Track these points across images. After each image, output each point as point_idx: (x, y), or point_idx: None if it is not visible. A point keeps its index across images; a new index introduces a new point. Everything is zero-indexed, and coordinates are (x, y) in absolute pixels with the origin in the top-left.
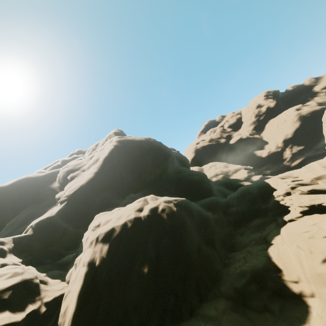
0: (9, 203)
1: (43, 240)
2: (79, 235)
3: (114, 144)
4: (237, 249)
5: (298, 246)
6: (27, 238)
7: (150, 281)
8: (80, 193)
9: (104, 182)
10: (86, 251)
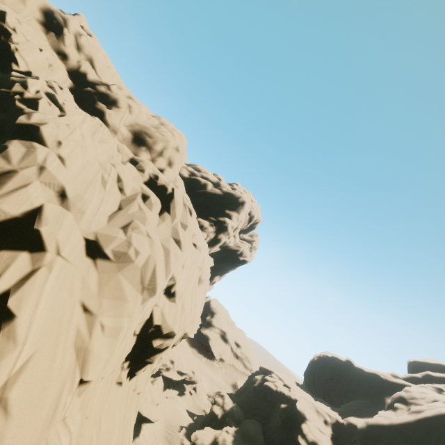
0: (363, 384)
1: (345, 433)
2: None
3: None
4: None
5: None
6: (343, 424)
7: None
8: (377, 427)
9: (406, 438)
10: None
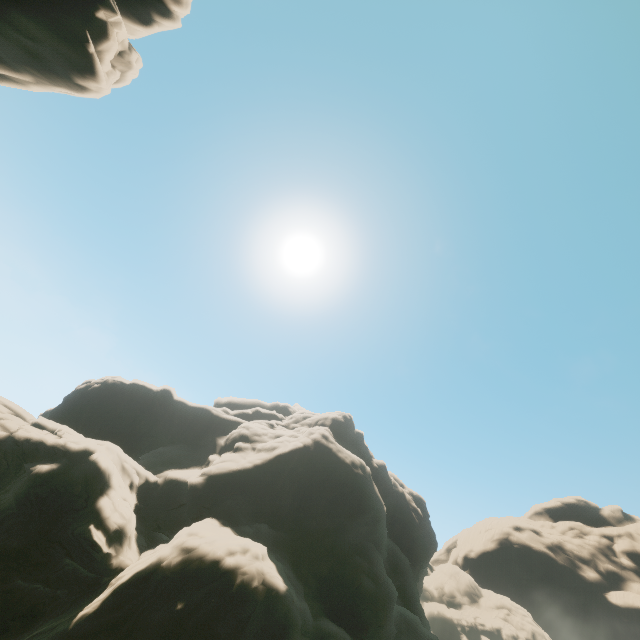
0: (178, 424)
1: (162, 497)
2: (185, 523)
3: (307, 443)
4: None
5: None
6: (156, 483)
7: (173, 618)
8: (223, 477)
9: (255, 483)
10: (169, 545)
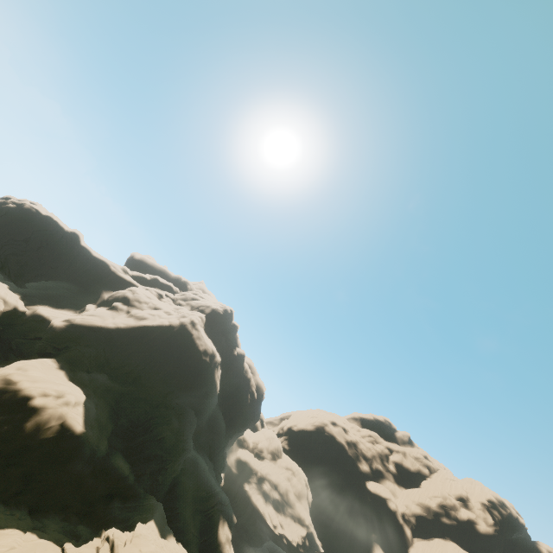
0: (78, 266)
1: (23, 327)
2: (34, 353)
3: (173, 324)
4: (35, 515)
5: (15, 548)
6: (25, 313)
7: None
8: (84, 328)
9: (112, 341)
10: None
